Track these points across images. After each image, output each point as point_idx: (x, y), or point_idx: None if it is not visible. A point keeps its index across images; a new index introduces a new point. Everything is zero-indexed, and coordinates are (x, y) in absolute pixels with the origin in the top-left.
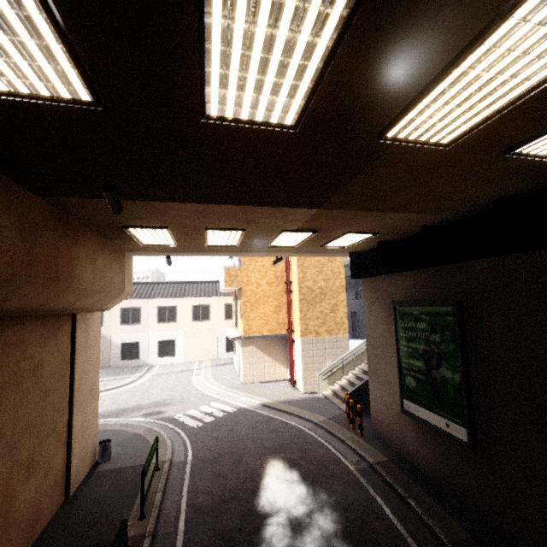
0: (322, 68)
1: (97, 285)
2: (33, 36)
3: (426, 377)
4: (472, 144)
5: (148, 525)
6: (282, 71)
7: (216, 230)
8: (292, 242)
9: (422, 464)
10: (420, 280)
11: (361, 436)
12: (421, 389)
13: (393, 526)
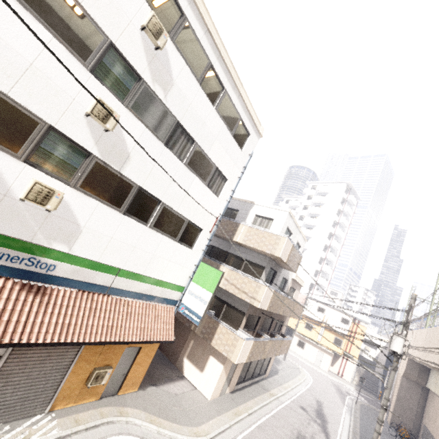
0: None
1: None
2: None
3: None
4: None
5: None
6: None
7: None
8: None
9: None
10: None
11: None
12: None
13: None
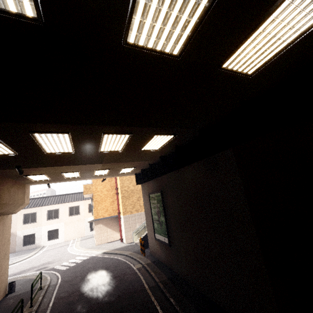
0: (71, 147)
1: (11, 201)
2: (2, 149)
3: (158, 222)
4: (128, 150)
5: (34, 308)
6: (62, 147)
7: (66, 173)
8: (103, 173)
9: (162, 259)
10: (154, 184)
11: (144, 255)
12: (158, 227)
13: (142, 283)
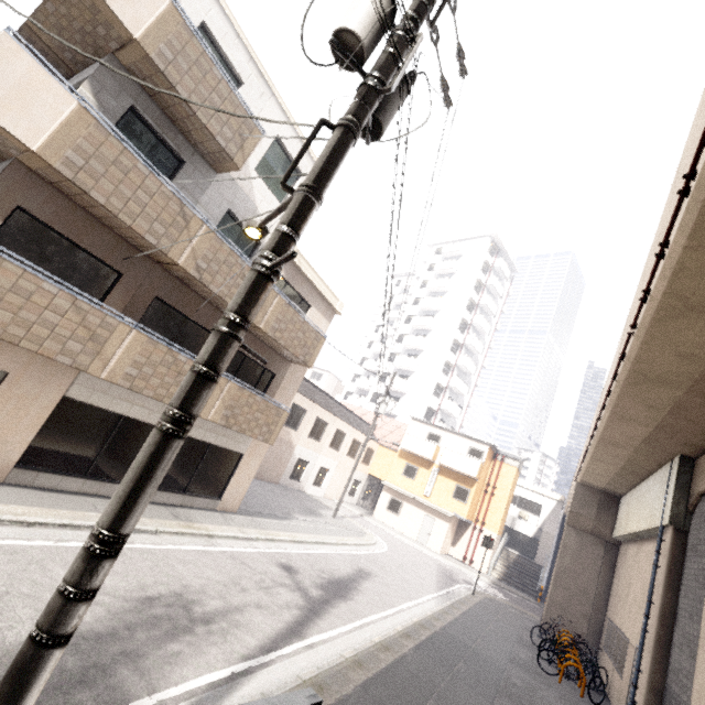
0: None
1: None
2: None
3: None
4: None
5: None
6: None
7: None
8: None
9: None
10: None
11: None
12: None
13: None
